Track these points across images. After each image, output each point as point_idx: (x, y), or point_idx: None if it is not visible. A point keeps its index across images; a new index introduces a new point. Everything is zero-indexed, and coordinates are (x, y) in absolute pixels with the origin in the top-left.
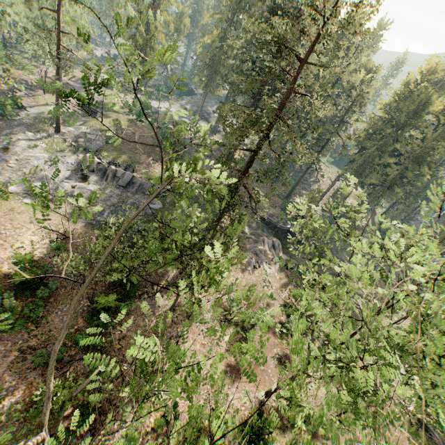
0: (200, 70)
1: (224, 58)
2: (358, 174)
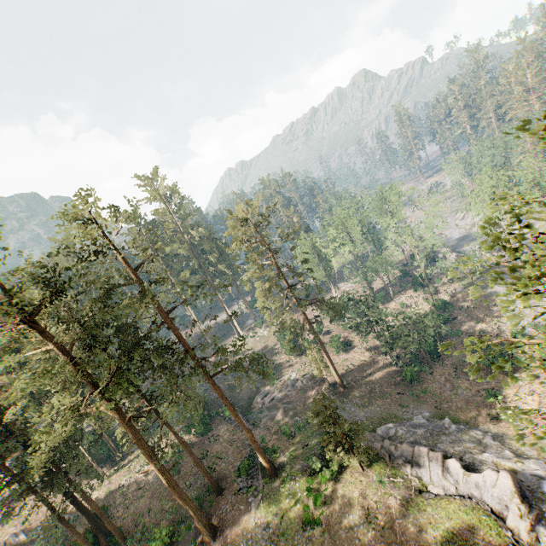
0: None
1: None
2: None
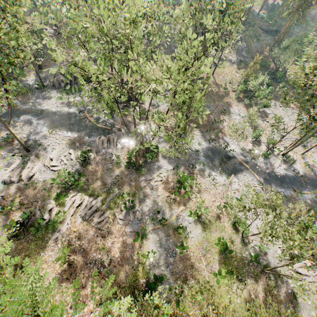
0: None
1: None
2: None
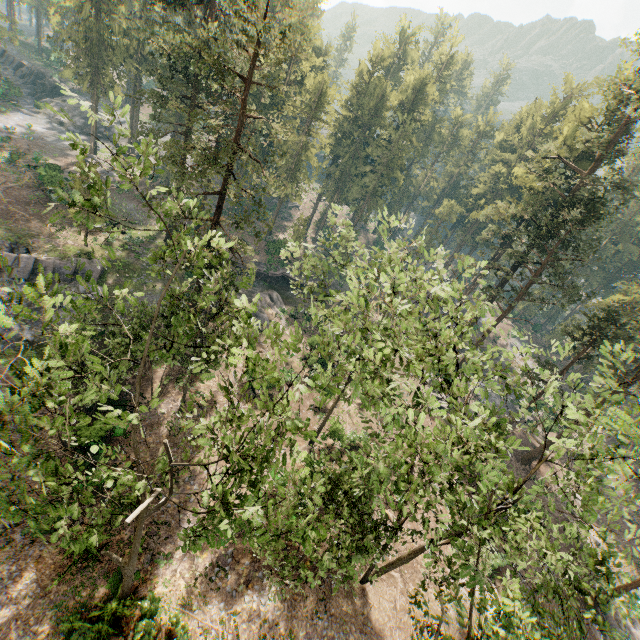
0: (72, 58)
1: (109, 35)
2: (339, 189)
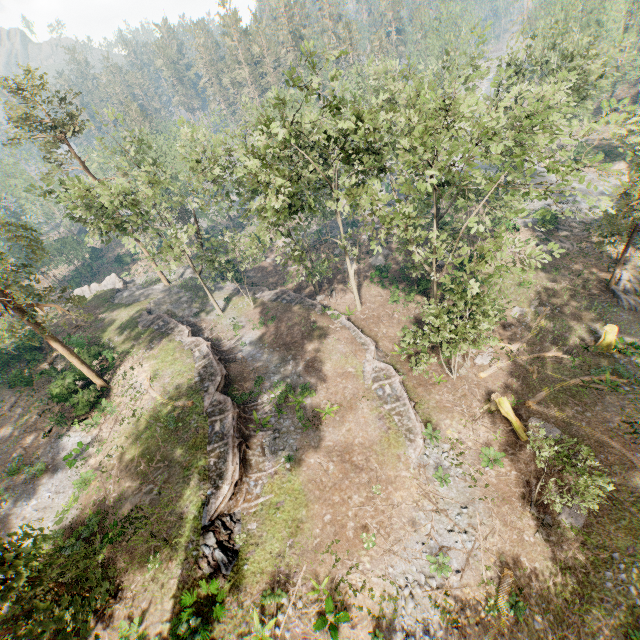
0: None
1: None
2: None
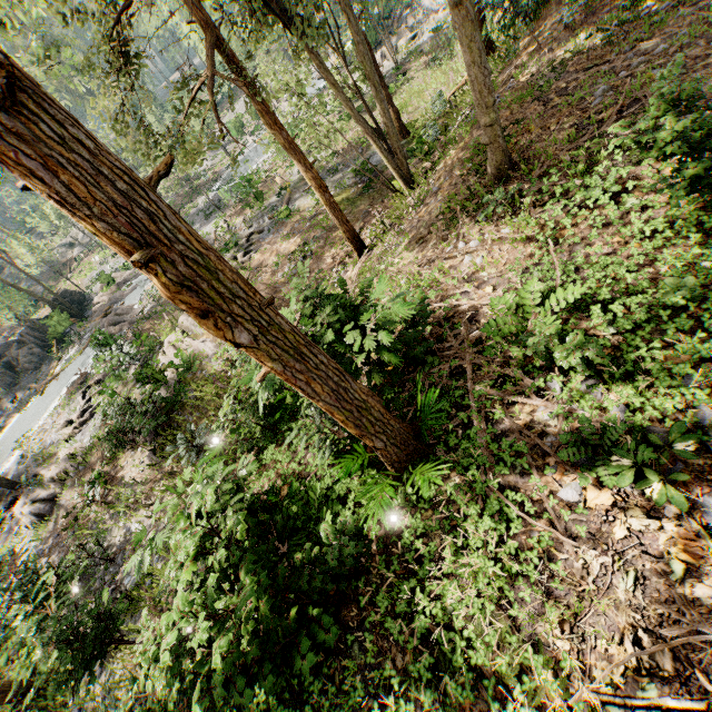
0: None
1: None
2: None
